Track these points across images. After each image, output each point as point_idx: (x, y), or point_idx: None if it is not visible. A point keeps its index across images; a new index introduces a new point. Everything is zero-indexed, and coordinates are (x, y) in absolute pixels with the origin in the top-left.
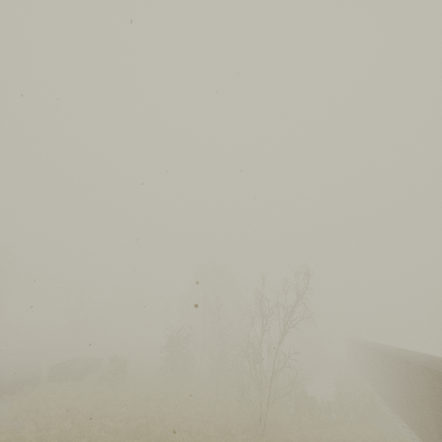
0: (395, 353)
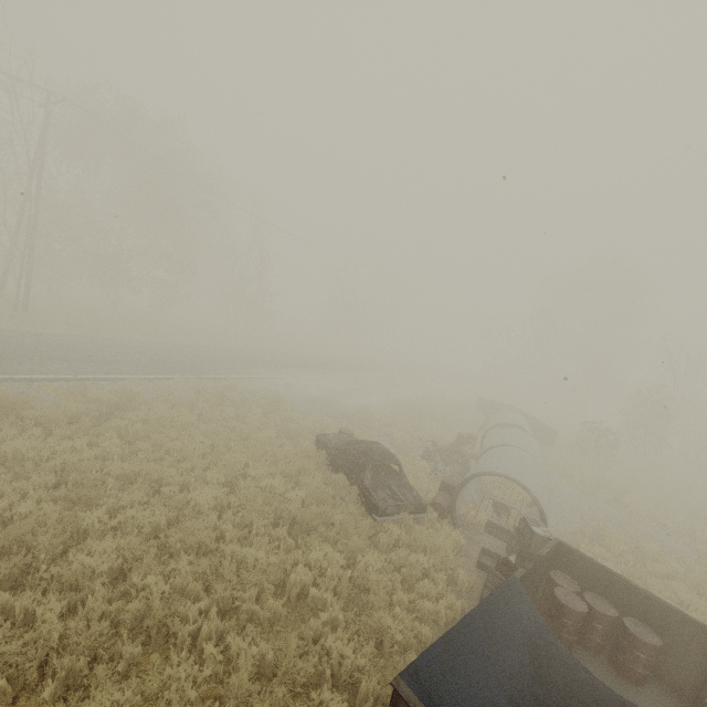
0: None
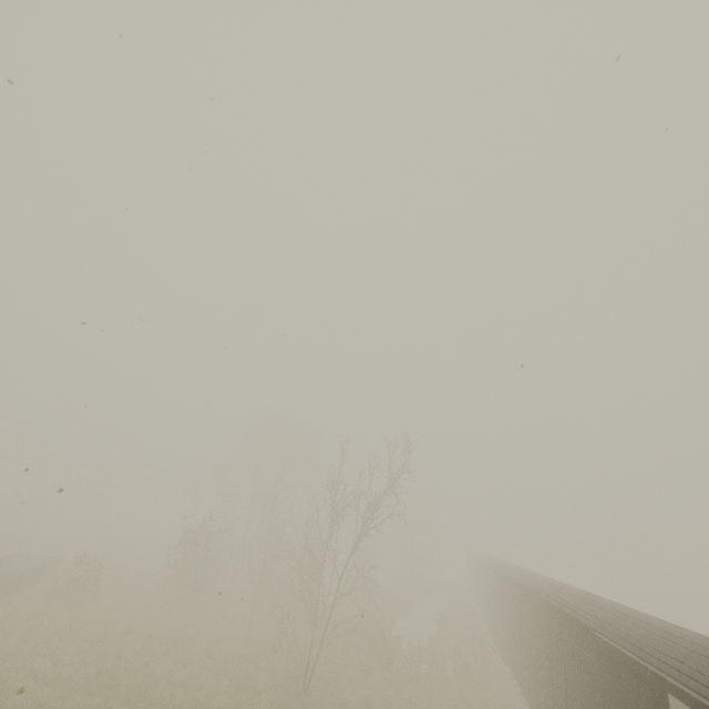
0: (518, 577)
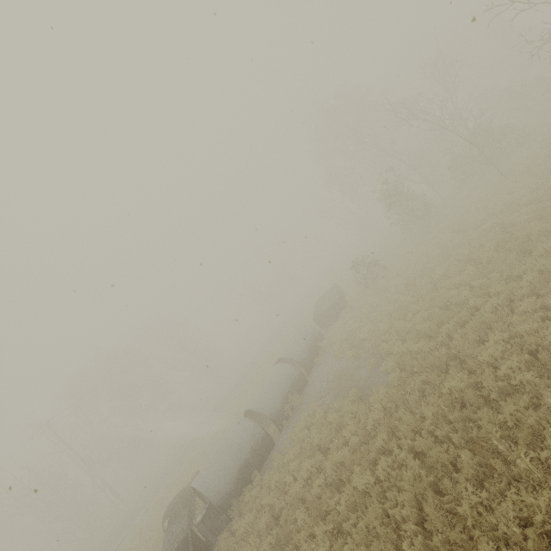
0: None
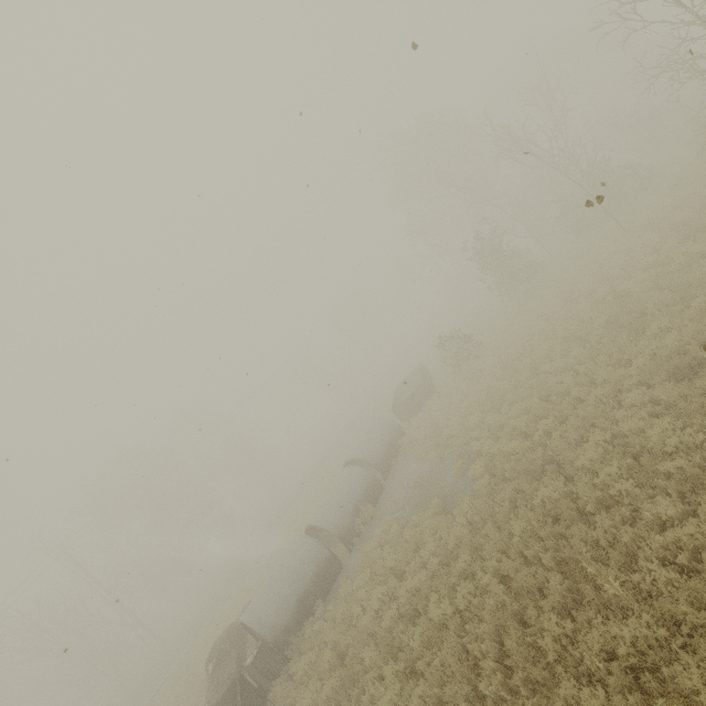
0: None
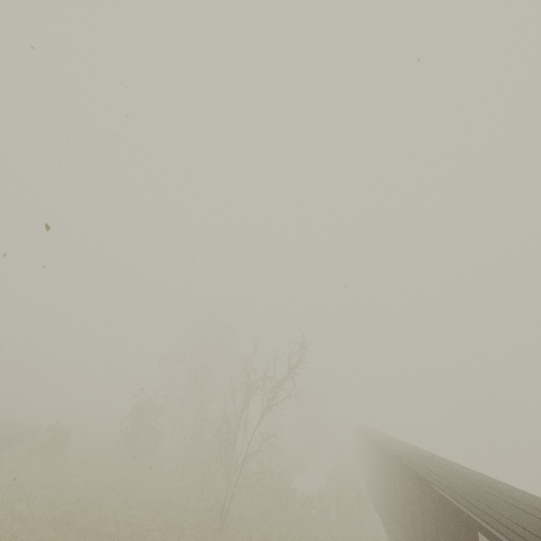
0: (385, 444)
